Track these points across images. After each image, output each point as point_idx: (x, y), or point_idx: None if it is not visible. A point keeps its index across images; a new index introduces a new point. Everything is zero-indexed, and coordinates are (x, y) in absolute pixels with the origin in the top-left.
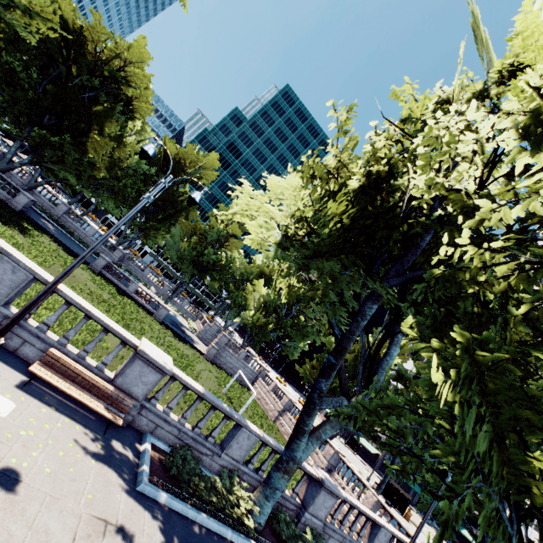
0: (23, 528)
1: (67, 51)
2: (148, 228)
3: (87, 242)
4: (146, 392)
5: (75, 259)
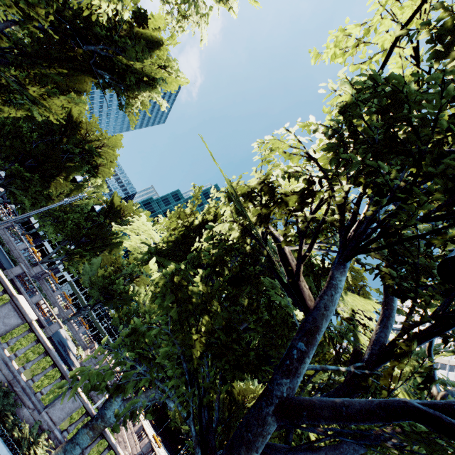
0: None
1: (65, 130)
2: (74, 254)
3: (14, 254)
4: (2, 332)
5: None
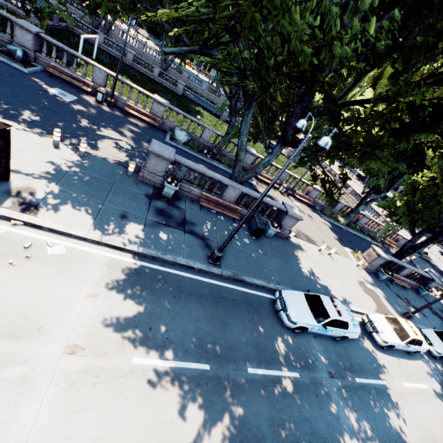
0: (317, 222)
1: None
2: None
3: (204, 95)
4: (315, 197)
5: (216, 117)
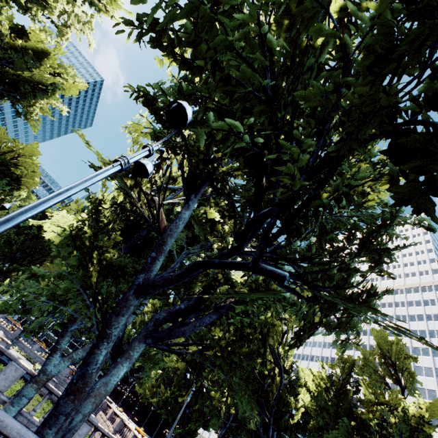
0: None
1: None
2: (9, 271)
3: None
4: None
5: None
